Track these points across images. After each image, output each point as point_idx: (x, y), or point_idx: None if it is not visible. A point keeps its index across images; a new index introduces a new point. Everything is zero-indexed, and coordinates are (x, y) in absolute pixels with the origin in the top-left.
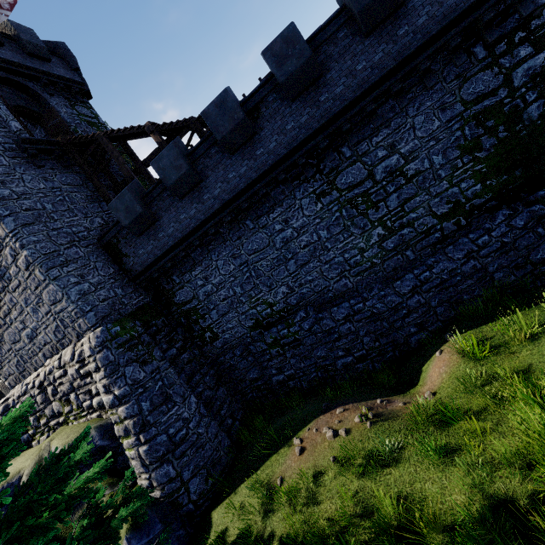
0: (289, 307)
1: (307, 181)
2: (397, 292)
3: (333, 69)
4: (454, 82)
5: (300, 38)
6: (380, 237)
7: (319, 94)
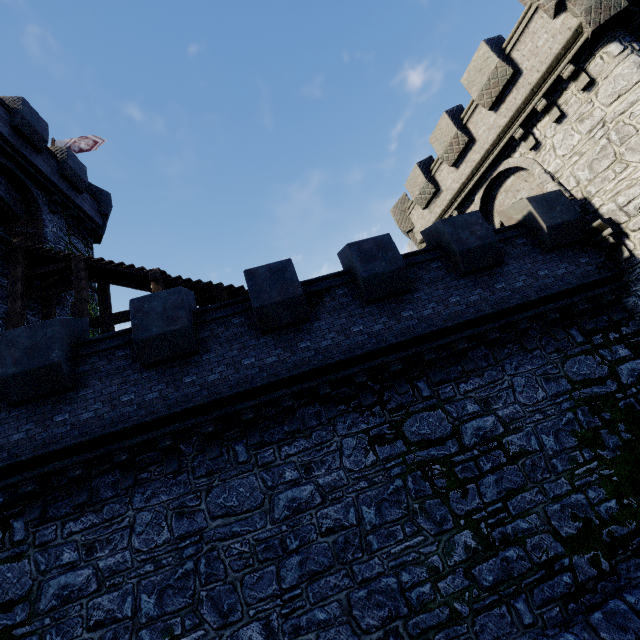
0: None
1: (360, 411)
2: None
3: (422, 290)
4: (554, 354)
5: (394, 248)
6: (468, 551)
7: (402, 308)
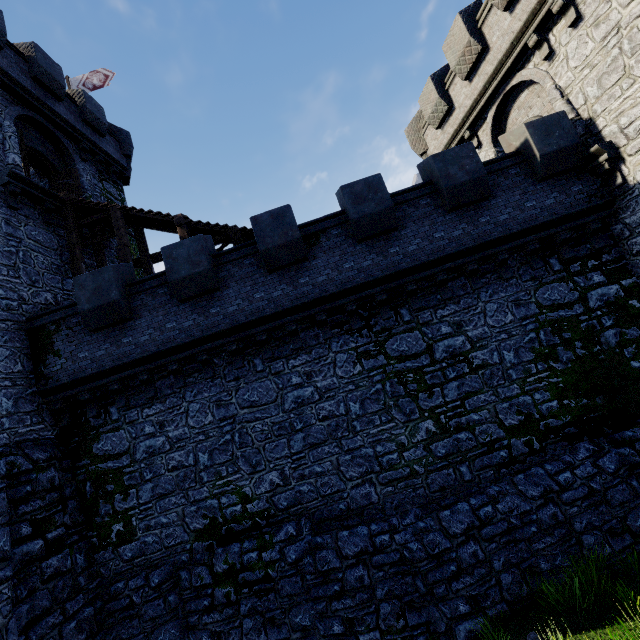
0: (272, 511)
1: (351, 333)
2: (443, 528)
3: (409, 228)
4: (529, 282)
5: (383, 188)
6: (429, 434)
7: (390, 245)
